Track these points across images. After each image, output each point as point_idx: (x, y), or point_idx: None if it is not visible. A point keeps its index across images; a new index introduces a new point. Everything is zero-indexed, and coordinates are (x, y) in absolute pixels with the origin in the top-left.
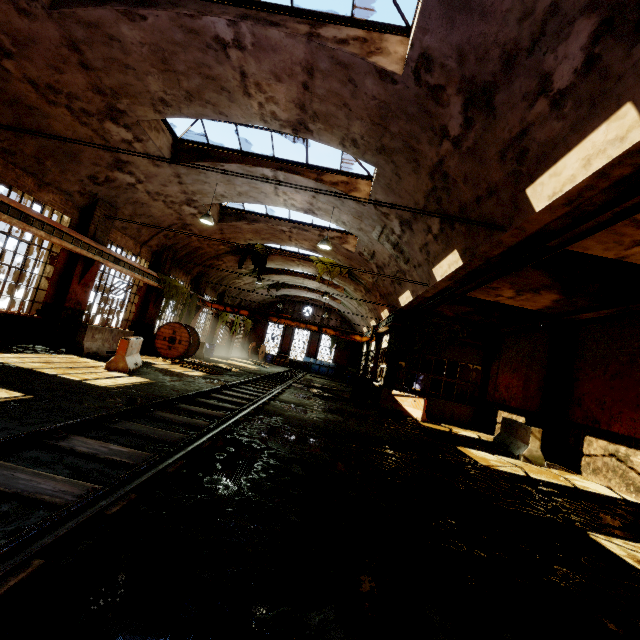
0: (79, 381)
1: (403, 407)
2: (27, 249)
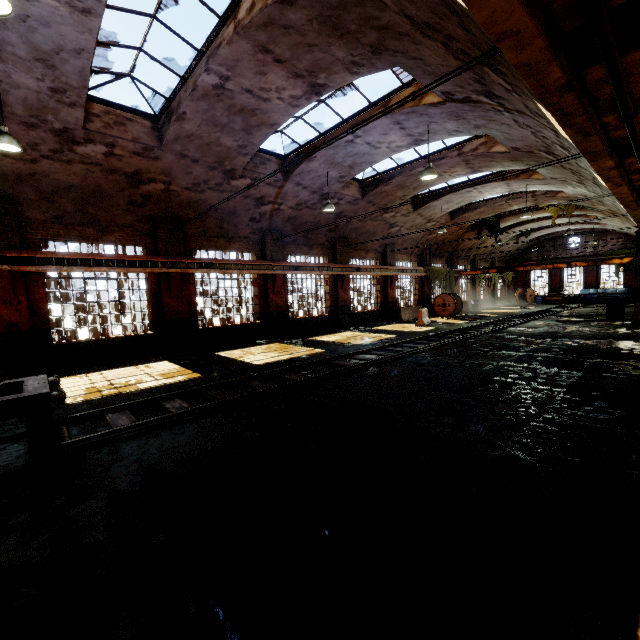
0: (409, 331)
1: None
2: (370, 281)
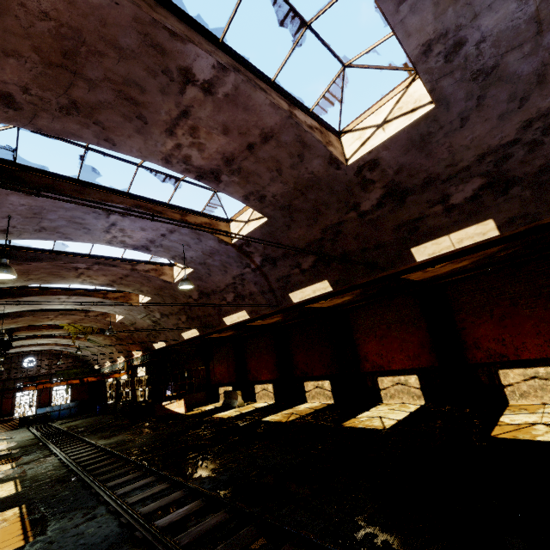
0: None
1: (172, 410)
2: None
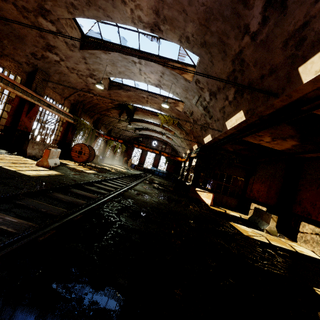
0: (14, 171)
1: (201, 197)
2: None
